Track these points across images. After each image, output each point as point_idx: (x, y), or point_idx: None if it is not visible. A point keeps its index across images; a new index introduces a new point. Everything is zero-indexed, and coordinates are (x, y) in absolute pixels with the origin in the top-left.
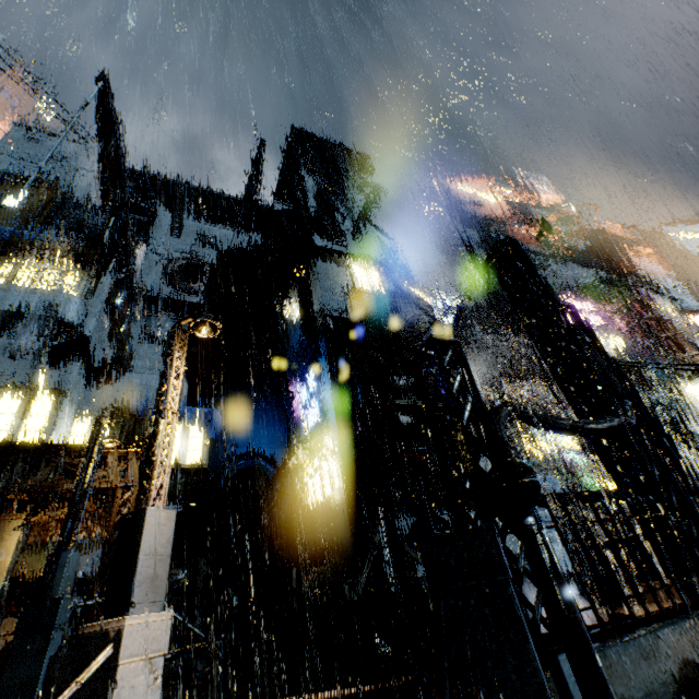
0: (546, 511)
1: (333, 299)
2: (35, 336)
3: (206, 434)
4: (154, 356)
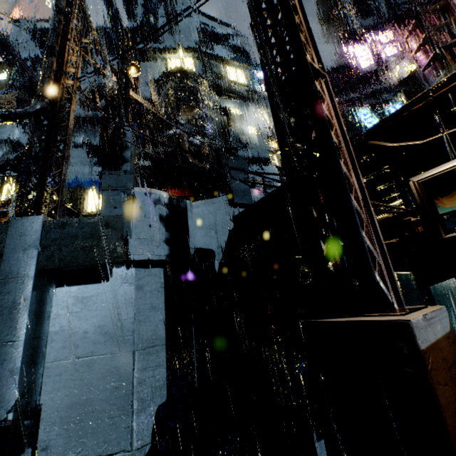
0: None
1: (148, 90)
2: (7, 153)
3: (97, 194)
4: (82, 155)
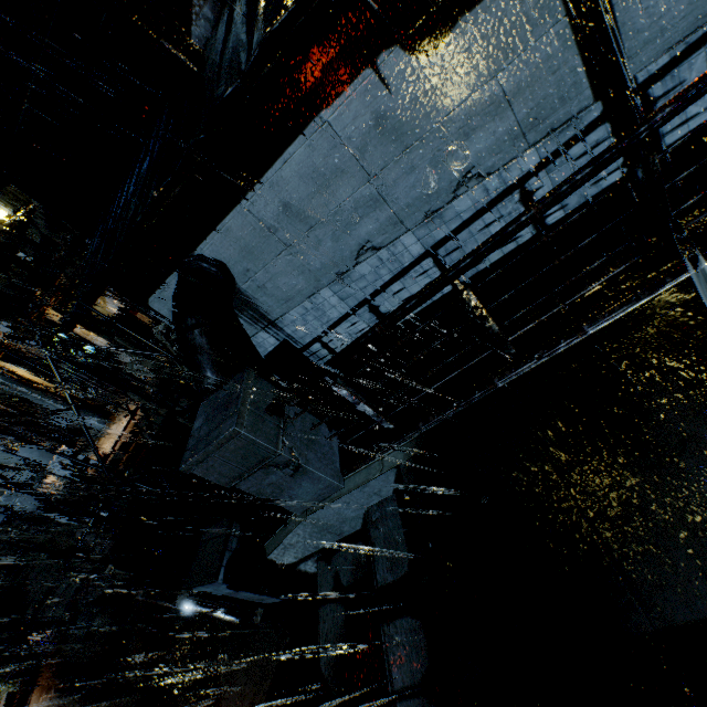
0: (239, 445)
1: None
2: None
3: None
4: None
